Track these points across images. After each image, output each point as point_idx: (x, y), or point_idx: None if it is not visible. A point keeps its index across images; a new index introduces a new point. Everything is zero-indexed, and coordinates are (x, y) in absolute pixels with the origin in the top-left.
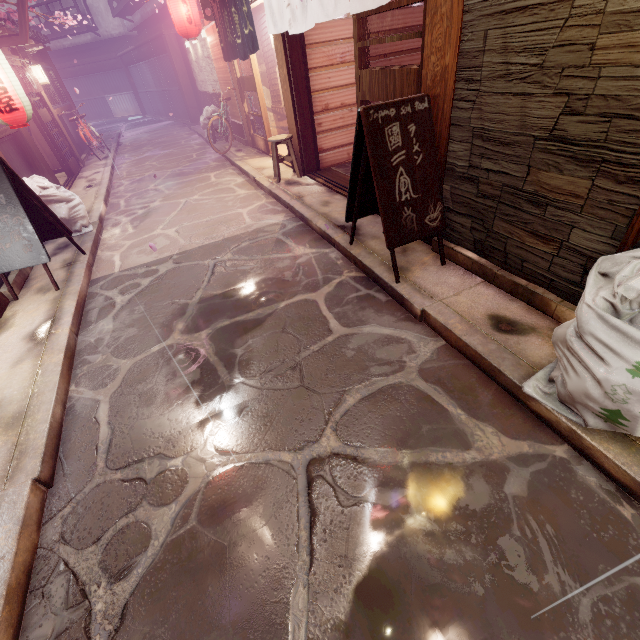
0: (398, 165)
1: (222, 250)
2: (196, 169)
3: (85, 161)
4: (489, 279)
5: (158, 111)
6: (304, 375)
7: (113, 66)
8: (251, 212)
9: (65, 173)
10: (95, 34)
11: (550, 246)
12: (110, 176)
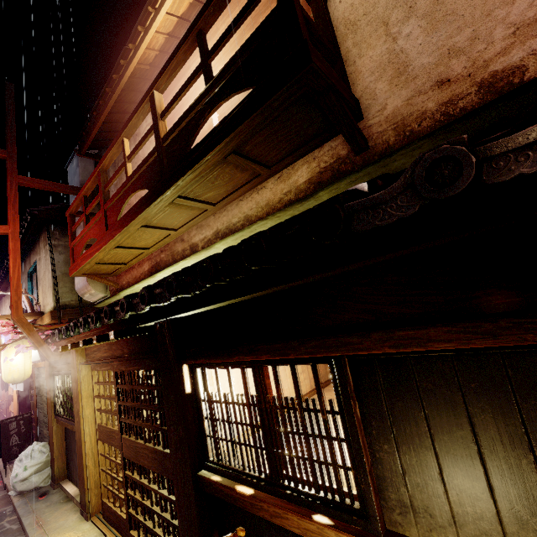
0: (14, 433)
1: None
2: None
3: None
4: None
5: None
6: None
7: None
8: None
9: None
10: None
11: None
12: None
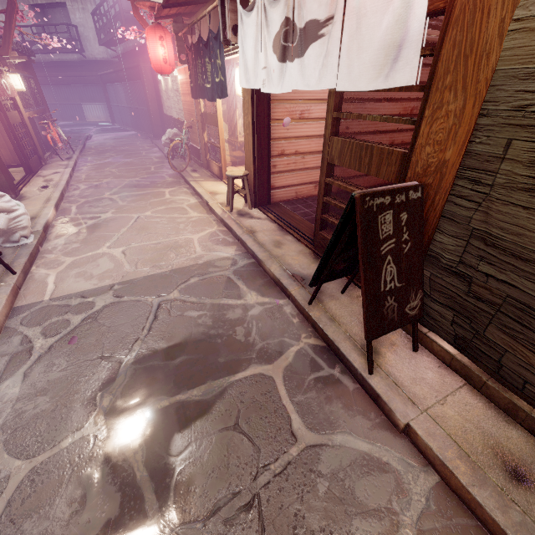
0: (386, 253)
1: (169, 285)
2: (152, 182)
3: (48, 159)
4: (474, 384)
5: (126, 122)
6: (264, 526)
7: (93, 81)
8: (202, 239)
9: (24, 170)
10: (81, 55)
11: None
12: (68, 178)
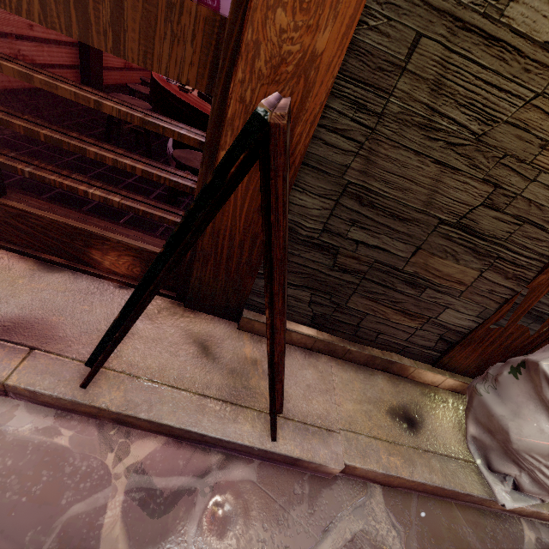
0: None
1: None
2: None
3: None
4: (338, 355)
5: None
6: None
7: None
8: None
9: None
10: None
11: (416, 321)
12: None
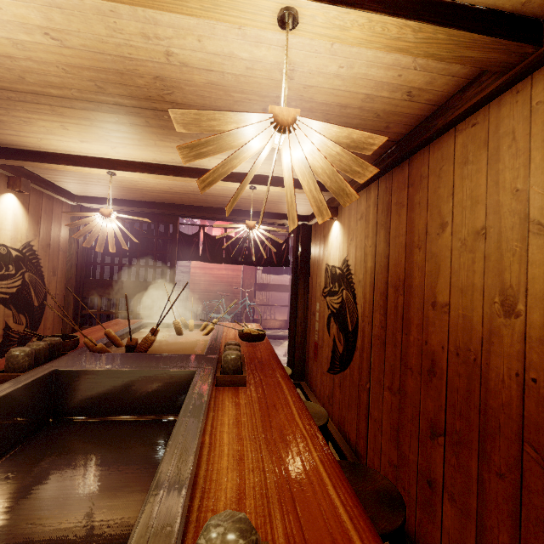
0: None
1: None
2: None
3: None
4: None
5: None
6: None
7: None
8: None
9: None
10: None
11: None
12: None
